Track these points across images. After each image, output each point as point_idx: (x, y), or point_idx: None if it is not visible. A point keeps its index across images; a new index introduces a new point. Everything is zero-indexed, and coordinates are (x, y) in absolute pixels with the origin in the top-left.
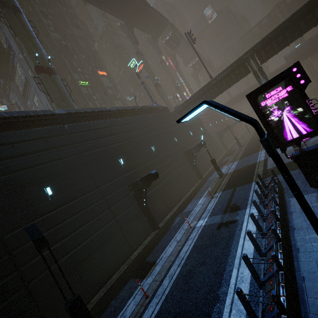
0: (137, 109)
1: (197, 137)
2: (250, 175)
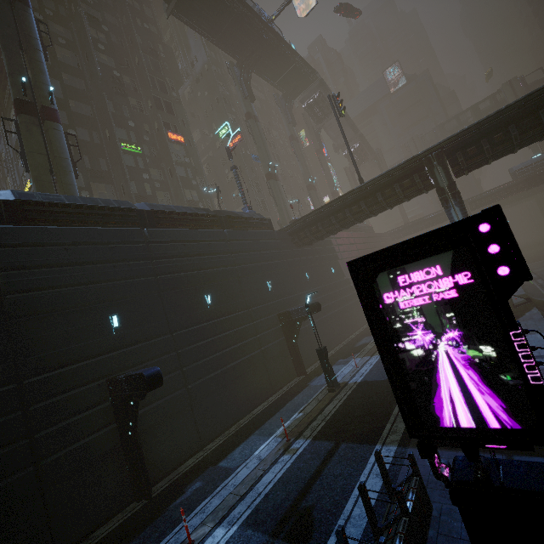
0: (200, 214)
1: (320, 285)
2: (383, 414)
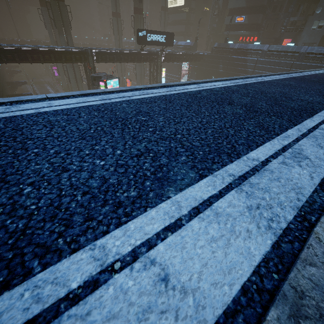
0: None
1: None
2: (42, 83)
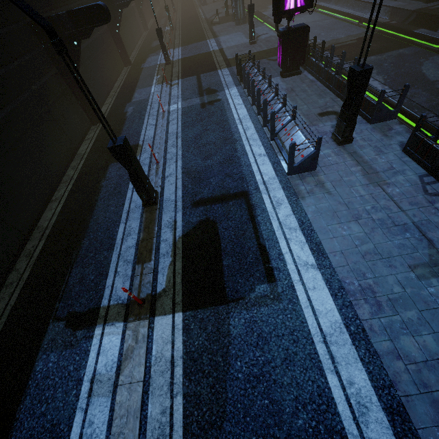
0: None
1: None
2: (211, 63)
